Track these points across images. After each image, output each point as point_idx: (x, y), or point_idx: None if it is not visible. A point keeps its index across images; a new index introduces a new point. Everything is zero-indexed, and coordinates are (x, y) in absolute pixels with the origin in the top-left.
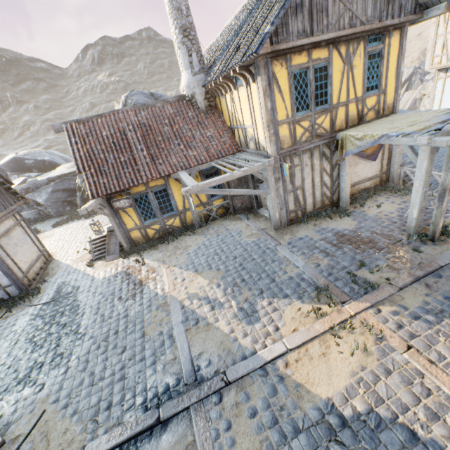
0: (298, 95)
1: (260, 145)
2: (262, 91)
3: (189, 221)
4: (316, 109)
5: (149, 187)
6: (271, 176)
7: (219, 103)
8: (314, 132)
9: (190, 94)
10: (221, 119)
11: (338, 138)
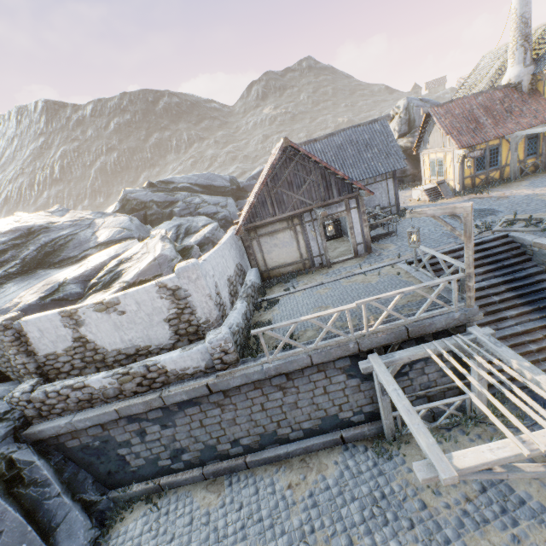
0: None
1: None
2: None
3: (505, 175)
4: None
5: (487, 146)
6: None
7: (540, 86)
8: None
9: (516, 82)
10: (542, 98)
11: None
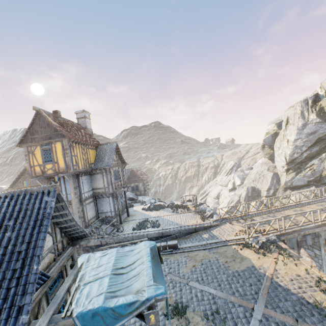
0: None
1: None
2: None
3: None
4: None
5: None
6: None
7: None
8: None
9: None
10: None
11: None
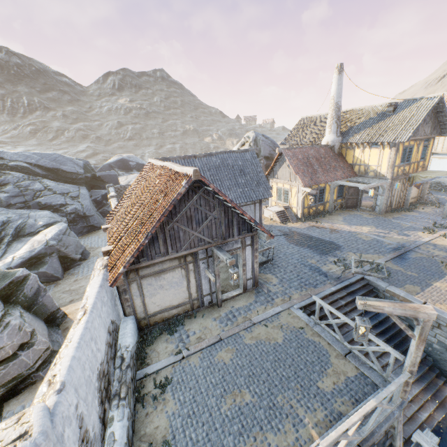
0: (402, 157)
1: (380, 174)
2: (394, 153)
3: (326, 208)
4: (405, 163)
5: (318, 186)
6: (386, 188)
7: (344, 151)
8: (403, 172)
9: (332, 145)
10: (345, 160)
11: (410, 176)
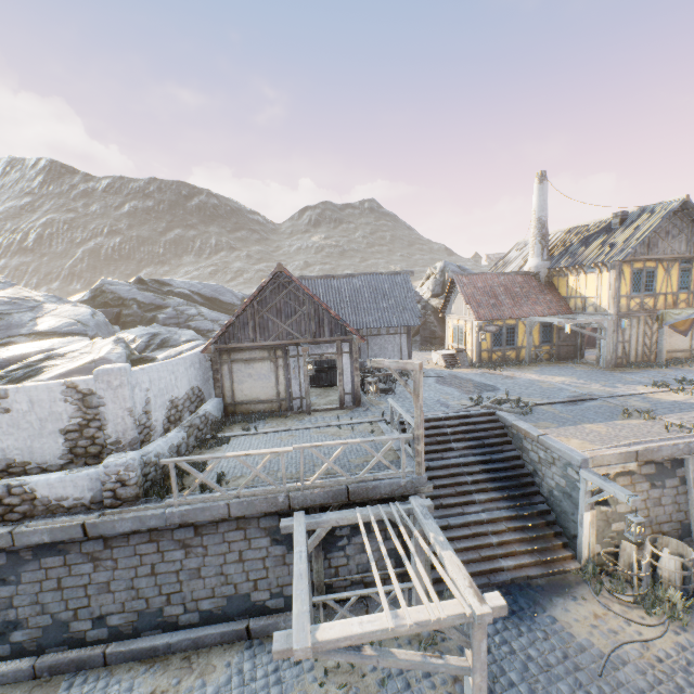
0: (634, 283)
1: (601, 309)
2: (614, 277)
3: (521, 356)
4: (644, 293)
5: (505, 323)
6: (609, 328)
7: (555, 280)
8: (642, 307)
9: (535, 272)
10: (557, 291)
11: (658, 313)
